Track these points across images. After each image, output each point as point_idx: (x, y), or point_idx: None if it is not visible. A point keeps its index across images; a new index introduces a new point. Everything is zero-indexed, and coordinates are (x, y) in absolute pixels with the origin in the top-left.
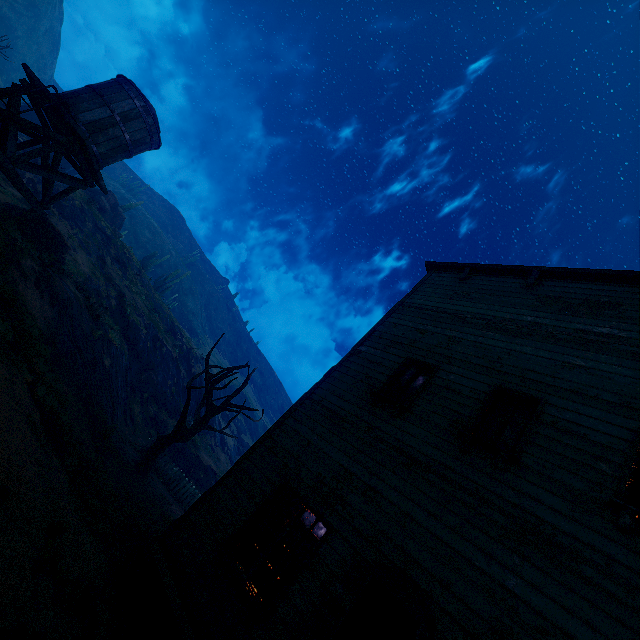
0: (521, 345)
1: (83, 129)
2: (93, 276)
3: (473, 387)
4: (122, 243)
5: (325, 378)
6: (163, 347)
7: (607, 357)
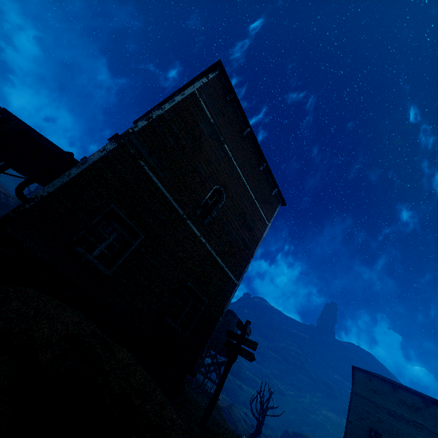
0: (401, 425)
1: None
2: None
3: None
4: None
5: (345, 436)
6: None
7: (423, 434)
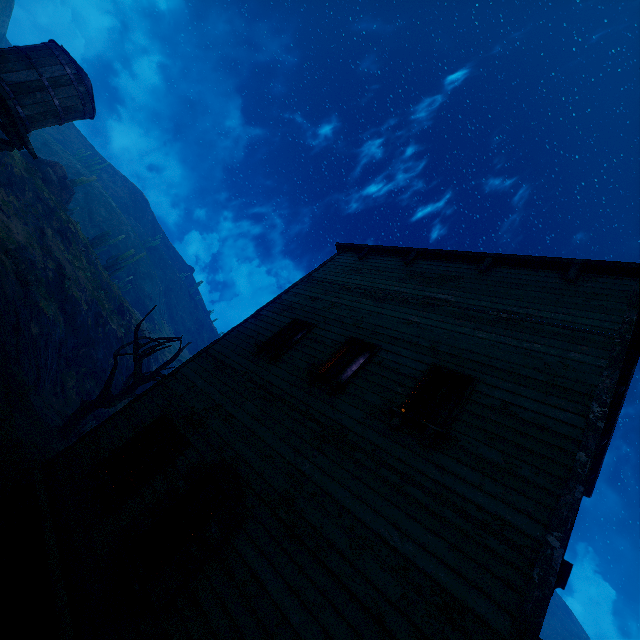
0: (382, 308)
1: (7, 89)
2: (28, 246)
3: (335, 339)
4: (67, 217)
5: (224, 336)
6: (107, 325)
7: (436, 315)
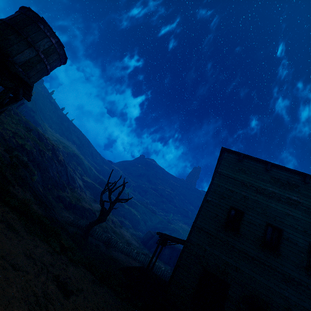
0: (271, 203)
1: (20, 70)
2: None
3: (259, 223)
4: None
5: (199, 215)
6: (45, 154)
7: (298, 211)
